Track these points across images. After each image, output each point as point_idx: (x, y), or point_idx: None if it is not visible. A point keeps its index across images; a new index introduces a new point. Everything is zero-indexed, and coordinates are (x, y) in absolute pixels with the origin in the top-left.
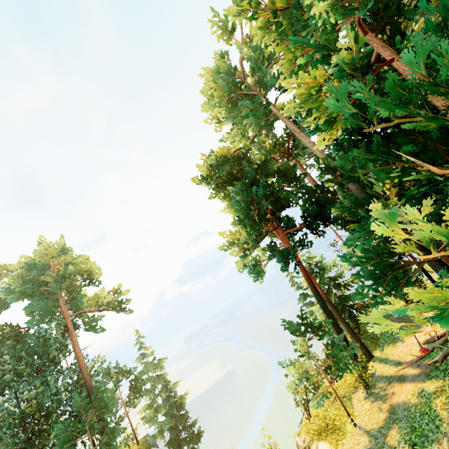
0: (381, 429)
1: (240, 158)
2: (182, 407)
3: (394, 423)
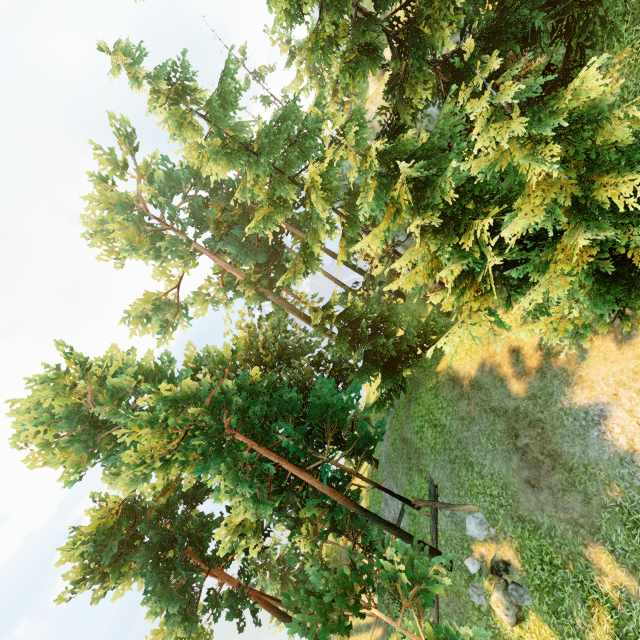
0: None
1: (125, 509)
2: None
3: None
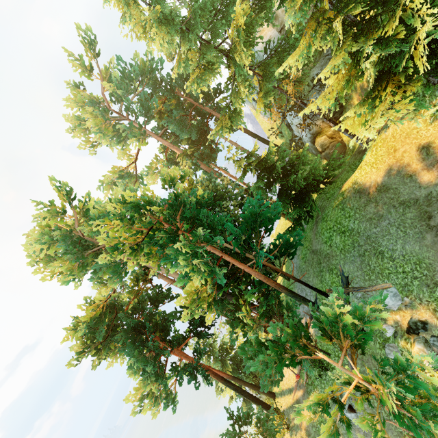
0: None
1: (108, 306)
2: None
3: None
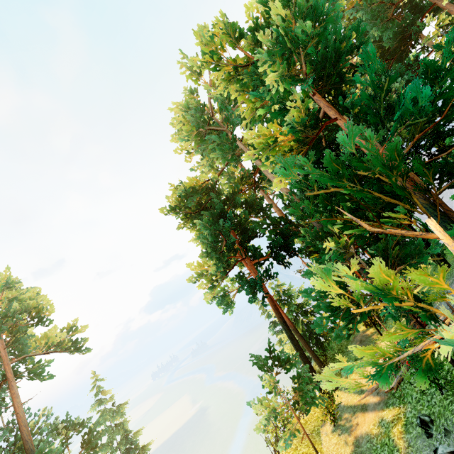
0: None
1: (208, 188)
2: None
3: None
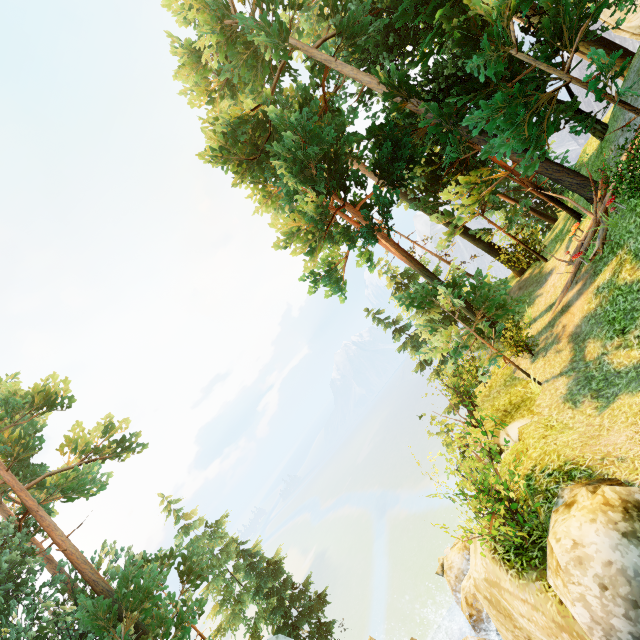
0: (573, 359)
1: (261, 124)
2: (279, 567)
3: (585, 341)
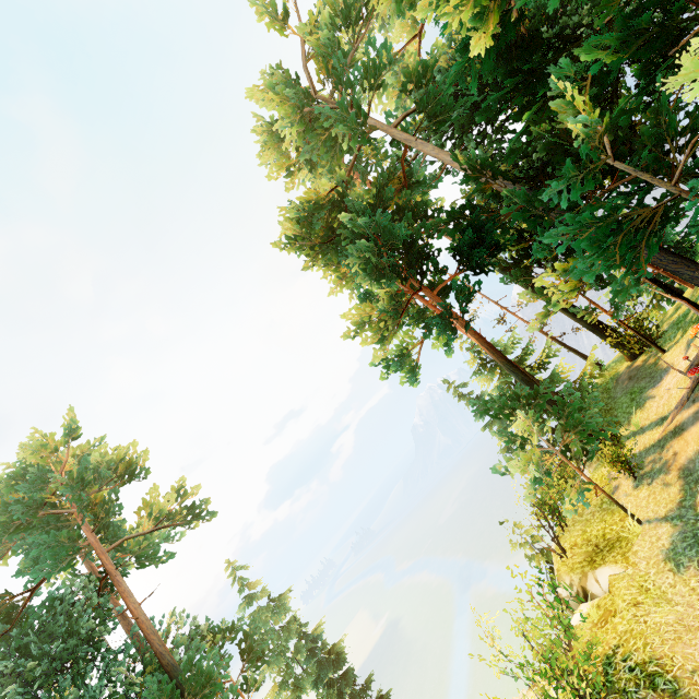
0: (682, 503)
1: (337, 204)
2: (341, 659)
3: (698, 483)
